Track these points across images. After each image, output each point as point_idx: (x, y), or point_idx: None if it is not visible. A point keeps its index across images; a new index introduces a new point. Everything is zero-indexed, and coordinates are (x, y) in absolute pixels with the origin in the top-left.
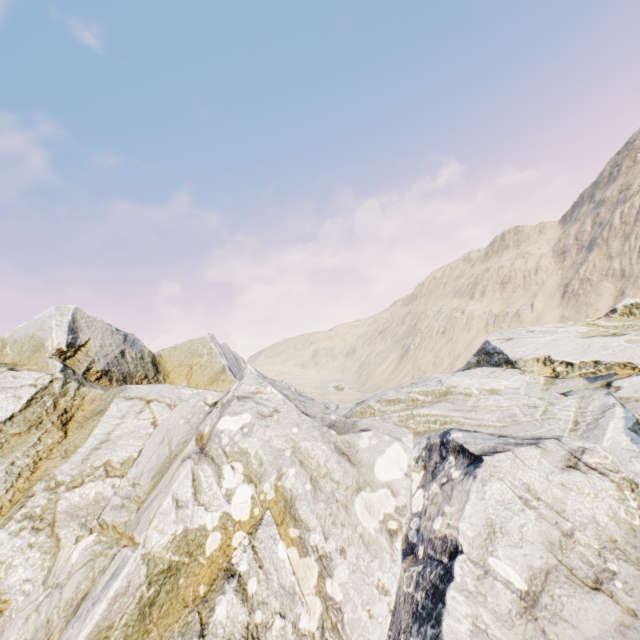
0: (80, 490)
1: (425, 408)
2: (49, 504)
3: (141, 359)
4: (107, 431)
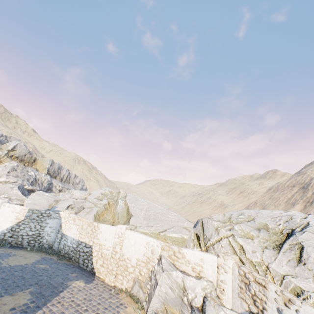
0: None
1: (63, 193)
2: None
3: (30, 158)
4: (1, 166)
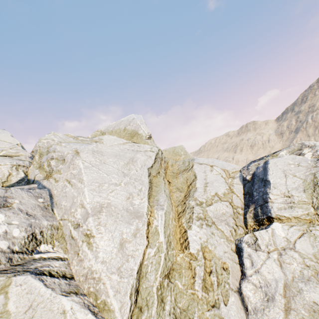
0: (213, 207)
1: None
2: (204, 212)
3: None
4: (203, 178)
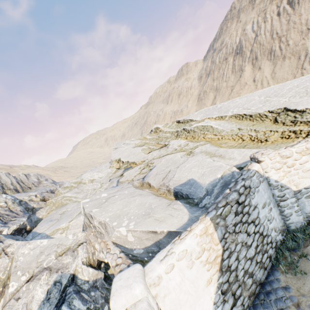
0: None
1: (68, 192)
2: None
3: None
4: None
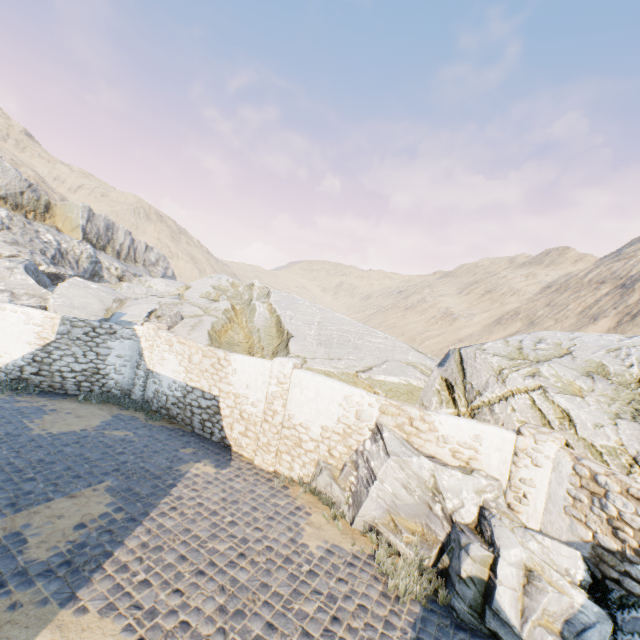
0: None
1: (128, 283)
2: None
3: (36, 201)
4: None
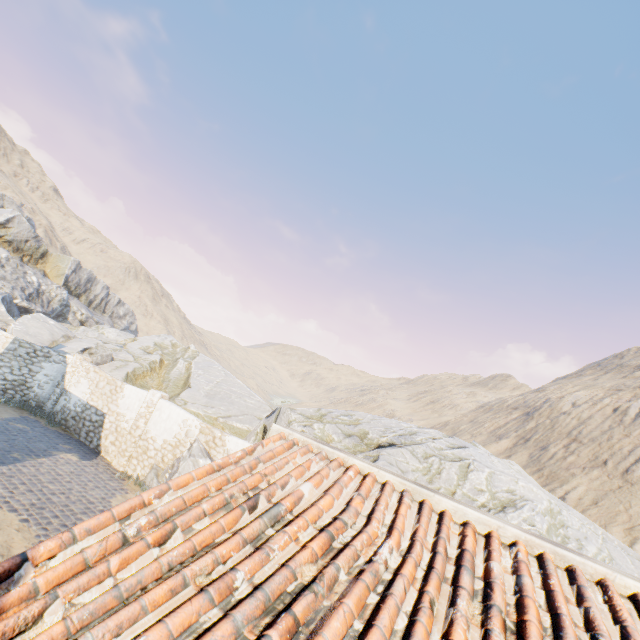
0: None
1: (86, 327)
2: None
3: (37, 249)
4: None
